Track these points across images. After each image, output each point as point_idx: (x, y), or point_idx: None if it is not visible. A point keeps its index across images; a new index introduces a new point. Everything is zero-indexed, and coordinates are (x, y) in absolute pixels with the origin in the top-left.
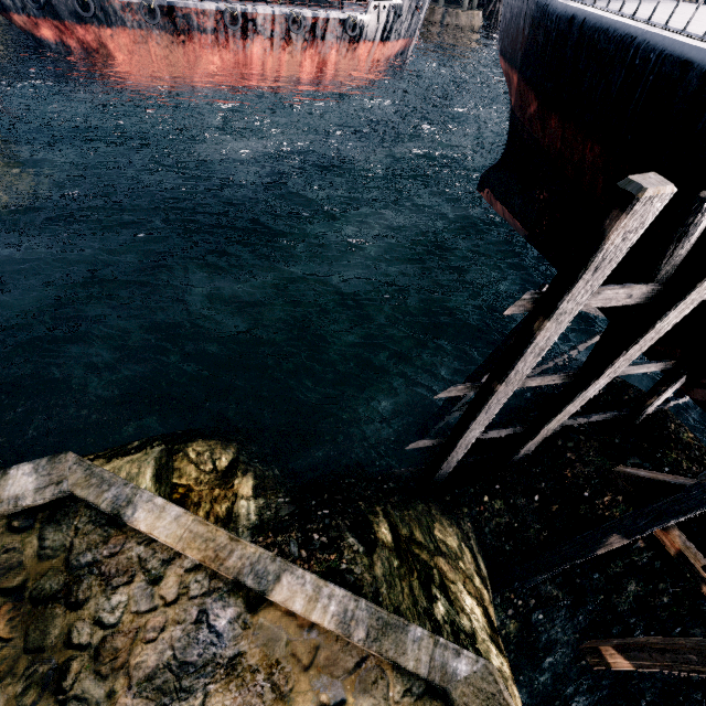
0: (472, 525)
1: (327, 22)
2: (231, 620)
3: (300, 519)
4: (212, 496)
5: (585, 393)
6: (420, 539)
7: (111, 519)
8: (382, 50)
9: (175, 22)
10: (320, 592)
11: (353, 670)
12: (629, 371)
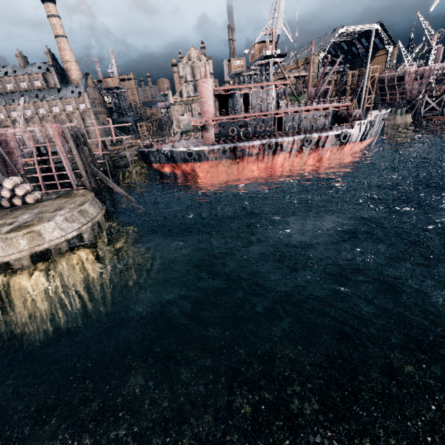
0: None
1: (326, 137)
2: None
3: None
4: None
5: None
6: None
7: None
8: (359, 145)
9: (236, 154)
10: None
11: None
12: None
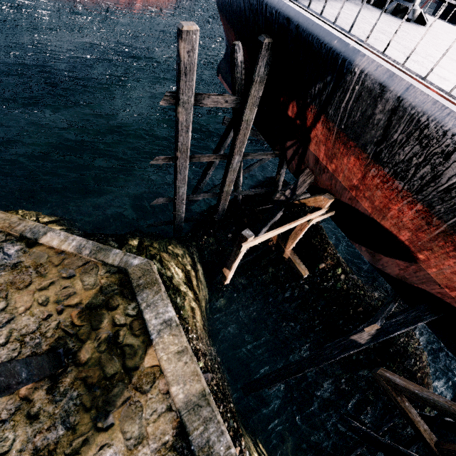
0: (197, 250)
1: None
2: (17, 250)
3: (84, 236)
4: None
5: (232, 165)
6: (156, 246)
7: None
8: None
9: None
10: (68, 238)
11: (82, 266)
12: (257, 156)
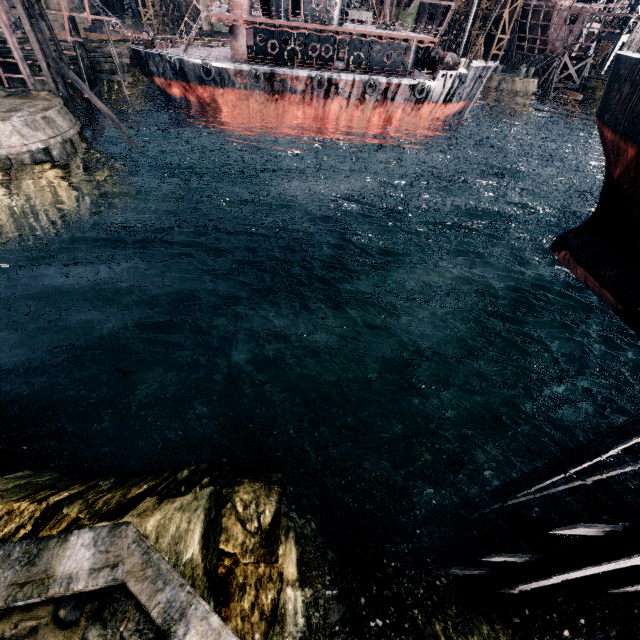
0: None
1: (398, 87)
2: None
3: (352, 633)
4: (257, 576)
5: None
6: None
7: (160, 632)
8: (443, 110)
9: (273, 85)
10: None
11: None
12: None
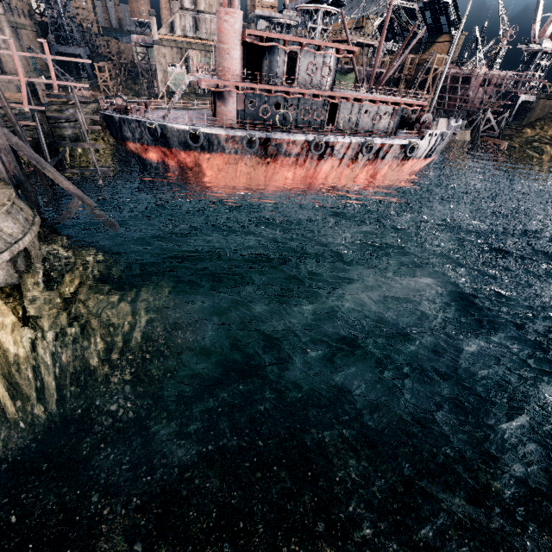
0: None
1: (390, 146)
2: None
3: None
4: None
5: None
6: None
7: None
8: (421, 163)
9: (267, 149)
10: None
11: None
12: None
